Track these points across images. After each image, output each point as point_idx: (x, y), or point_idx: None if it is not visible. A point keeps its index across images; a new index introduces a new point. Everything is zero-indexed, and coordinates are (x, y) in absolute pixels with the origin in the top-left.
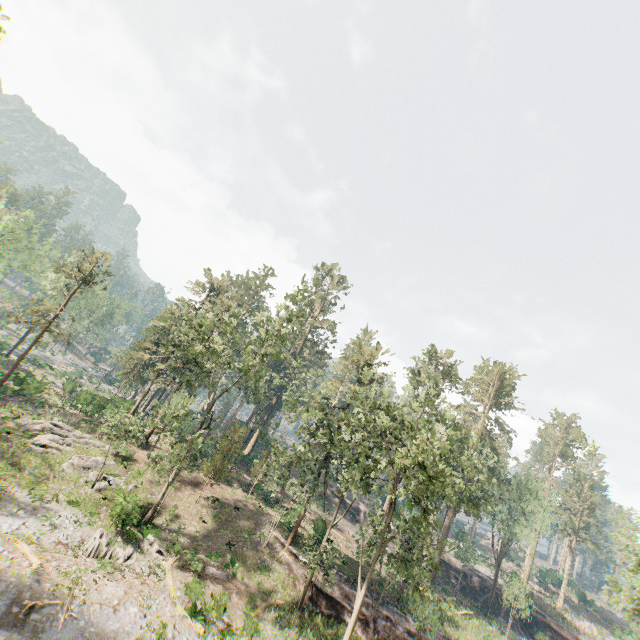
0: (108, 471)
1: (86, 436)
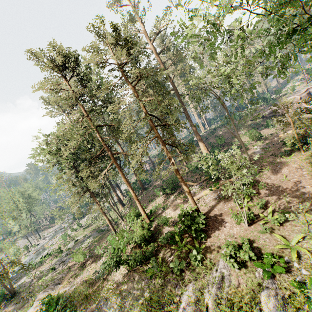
0: (291, 293)
1: (194, 292)
